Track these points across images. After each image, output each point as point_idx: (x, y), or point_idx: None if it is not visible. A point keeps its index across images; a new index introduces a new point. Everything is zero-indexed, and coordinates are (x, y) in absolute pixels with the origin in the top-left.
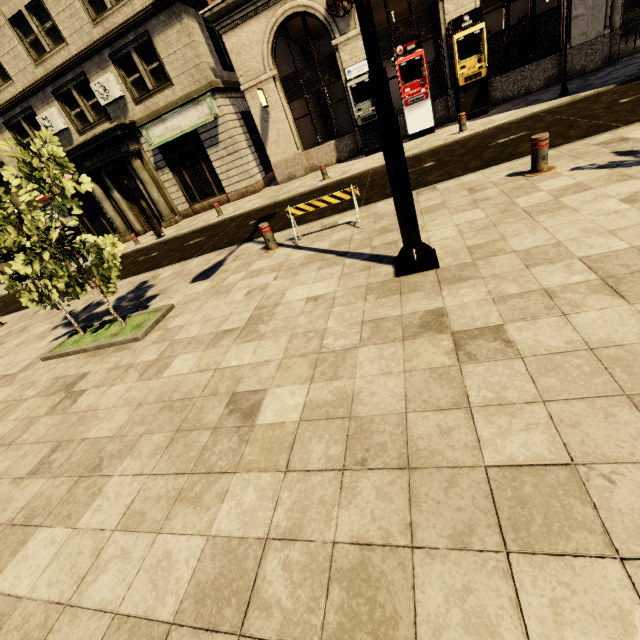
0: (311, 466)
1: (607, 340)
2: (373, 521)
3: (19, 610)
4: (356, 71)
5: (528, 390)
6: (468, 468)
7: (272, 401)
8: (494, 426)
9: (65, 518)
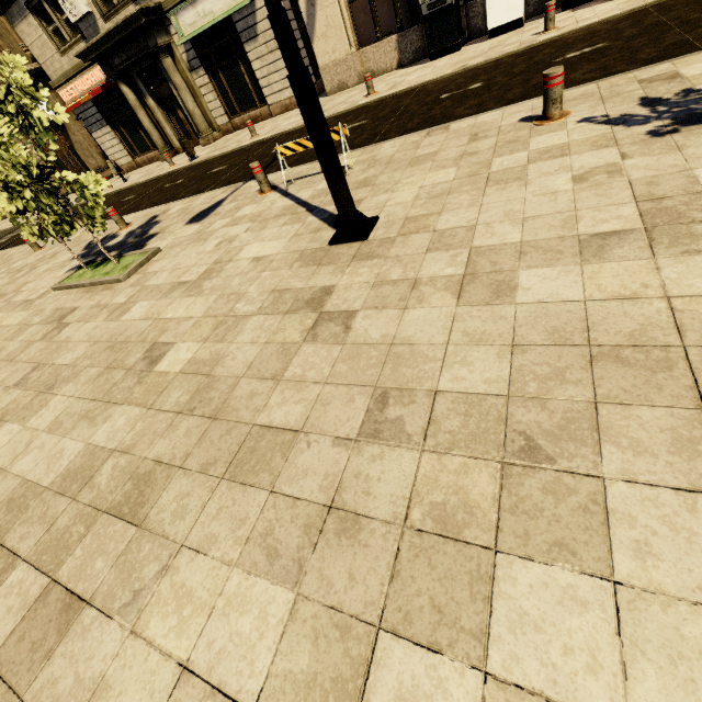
0: (164, 407)
1: (409, 338)
2: (172, 449)
3: None
4: None
5: (324, 372)
6: (244, 424)
7: (173, 354)
8: (282, 397)
9: (22, 419)
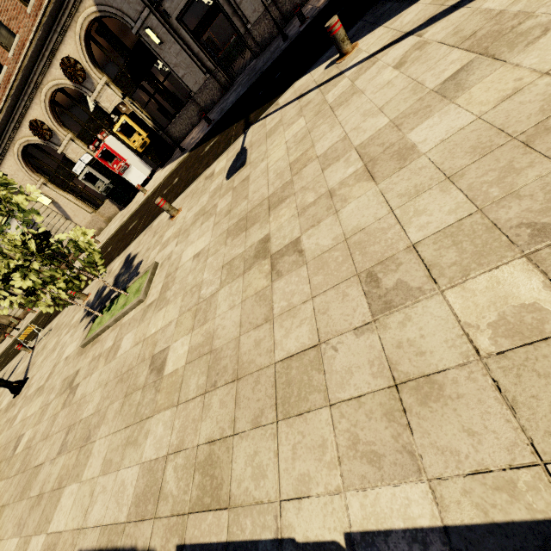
0: None
1: None
2: None
3: None
4: (79, 168)
5: None
6: None
7: None
8: None
9: None
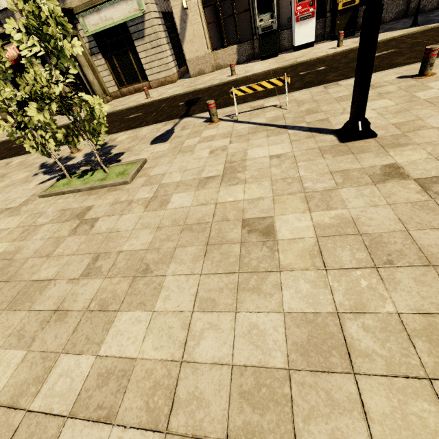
0: (346, 265)
1: None
2: (423, 299)
3: (138, 367)
4: None
5: None
6: None
7: (283, 224)
8: None
9: (139, 305)
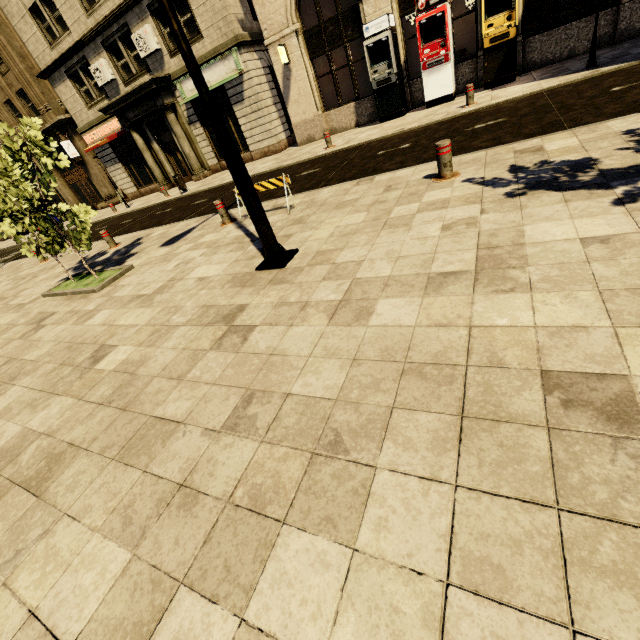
0: (91, 399)
1: (285, 350)
2: (85, 434)
3: None
4: (374, 28)
5: (216, 375)
6: (144, 415)
7: (113, 354)
8: (179, 394)
9: None
